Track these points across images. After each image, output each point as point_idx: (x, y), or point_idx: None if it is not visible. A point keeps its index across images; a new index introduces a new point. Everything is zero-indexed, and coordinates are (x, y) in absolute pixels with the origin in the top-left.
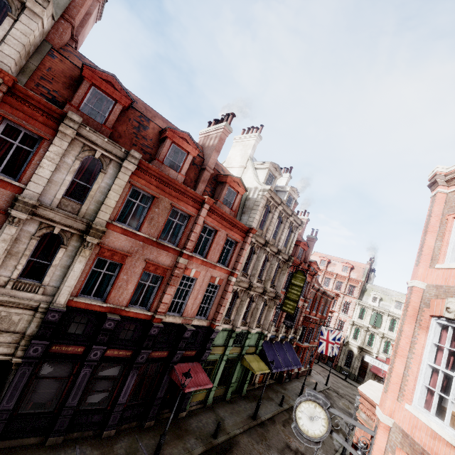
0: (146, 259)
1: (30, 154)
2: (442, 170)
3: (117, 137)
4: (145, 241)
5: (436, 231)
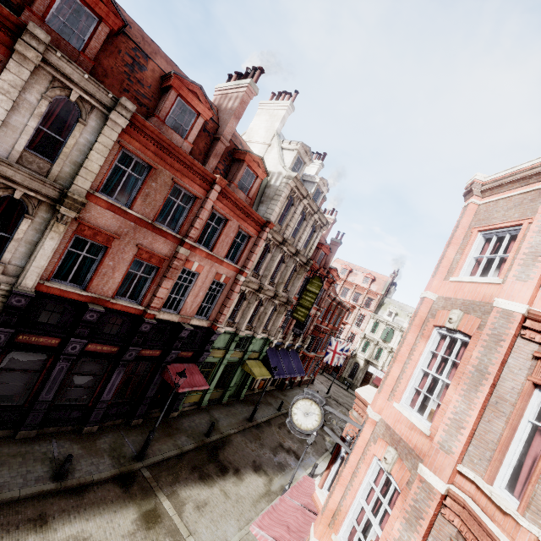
0: (139, 245)
1: None
2: (481, 178)
3: (102, 75)
4: (137, 222)
5: (459, 244)
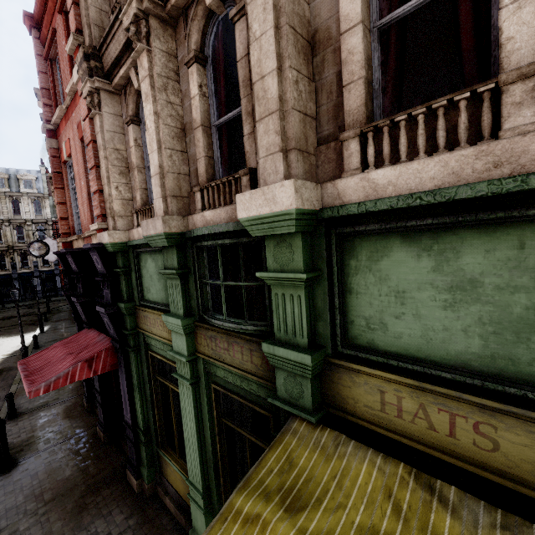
0: None
1: None
2: None
3: None
4: None
5: None
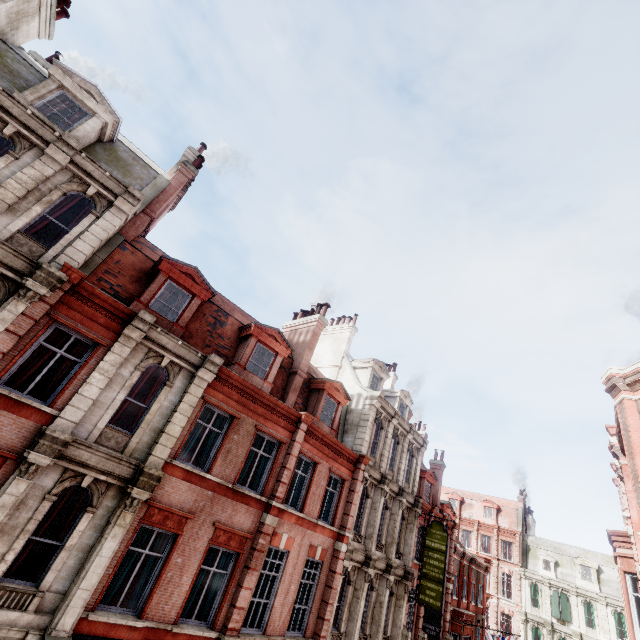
0: (216, 522)
1: (74, 366)
2: (617, 371)
3: (187, 337)
4: (216, 489)
5: None
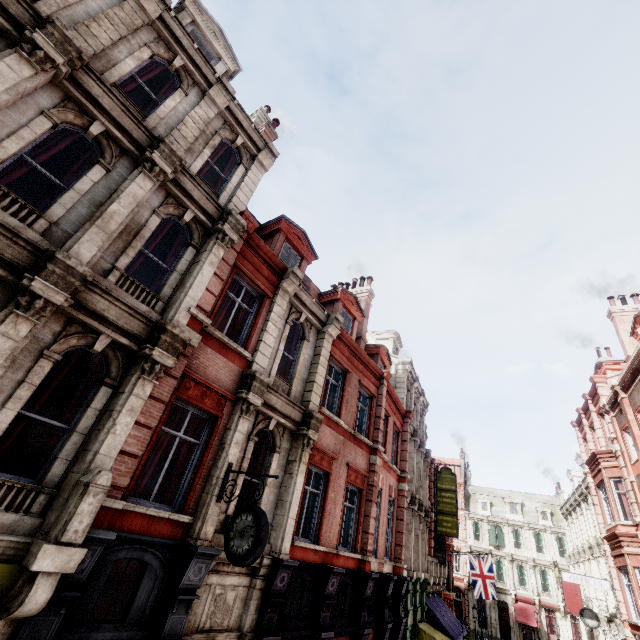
0: (349, 463)
1: (247, 316)
2: None
3: None
4: (344, 434)
5: None
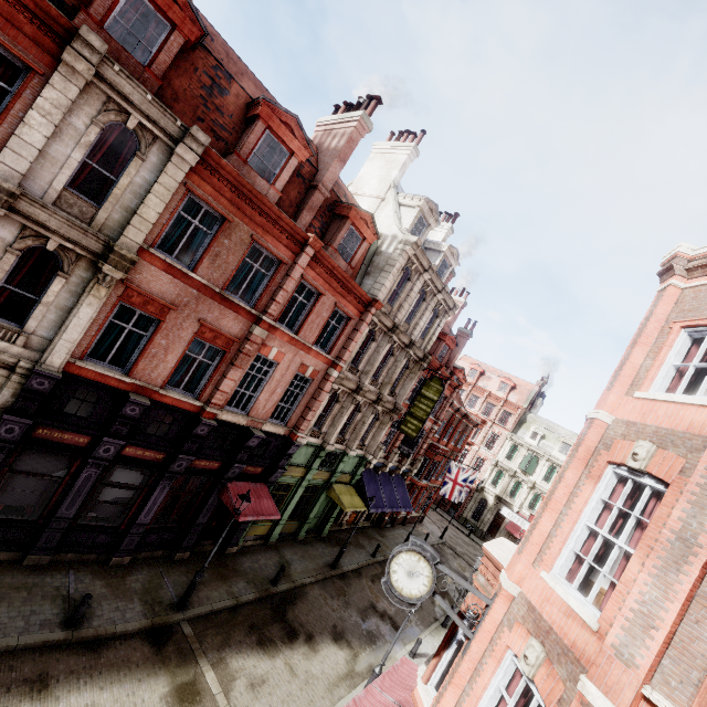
0: (201, 320)
1: (6, 96)
2: (687, 251)
3: (171, 98)
4: (202, 290)
5: (650, 344)
